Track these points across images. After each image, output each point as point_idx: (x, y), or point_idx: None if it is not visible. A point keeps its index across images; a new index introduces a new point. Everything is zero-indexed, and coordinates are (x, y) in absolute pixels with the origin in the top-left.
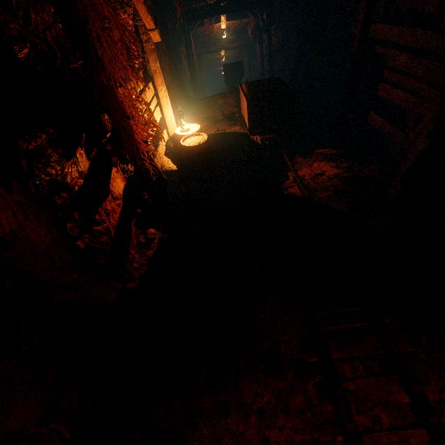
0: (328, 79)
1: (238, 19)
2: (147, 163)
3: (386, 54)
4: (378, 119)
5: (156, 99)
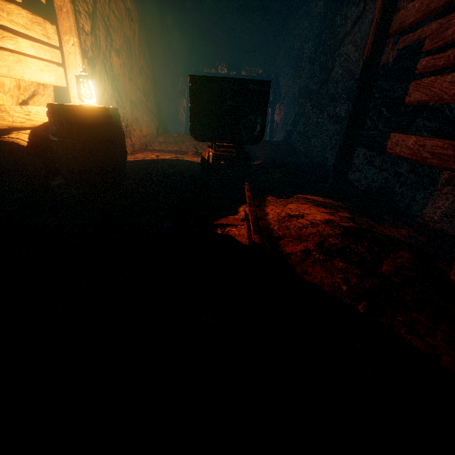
0: (327, 136)
1: None
2: None
3: (423, 35)
4: (409, 139)
5: (59, 55)
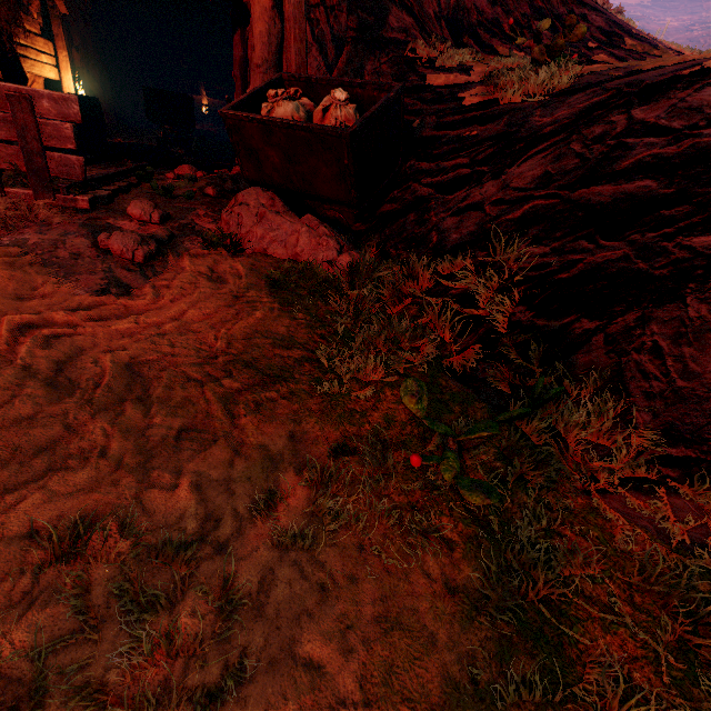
0: None
1: (222, 100)
2: (6, 39)
3: None
4: None
5: (55, 61)
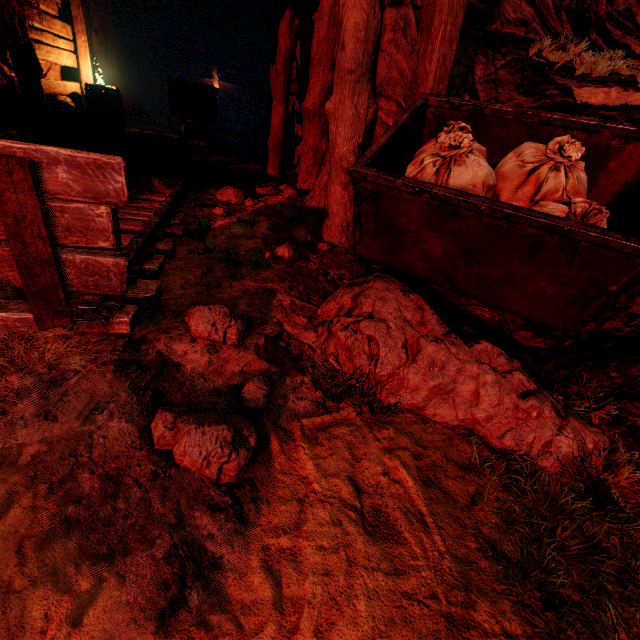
0: None
1: (233, 84)
2: (17, 22)
3: None
4: None
5: (73, 46)
